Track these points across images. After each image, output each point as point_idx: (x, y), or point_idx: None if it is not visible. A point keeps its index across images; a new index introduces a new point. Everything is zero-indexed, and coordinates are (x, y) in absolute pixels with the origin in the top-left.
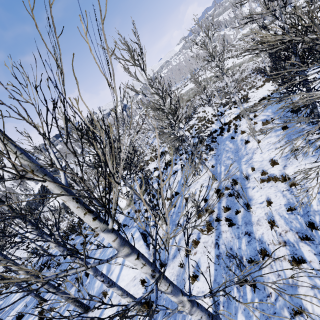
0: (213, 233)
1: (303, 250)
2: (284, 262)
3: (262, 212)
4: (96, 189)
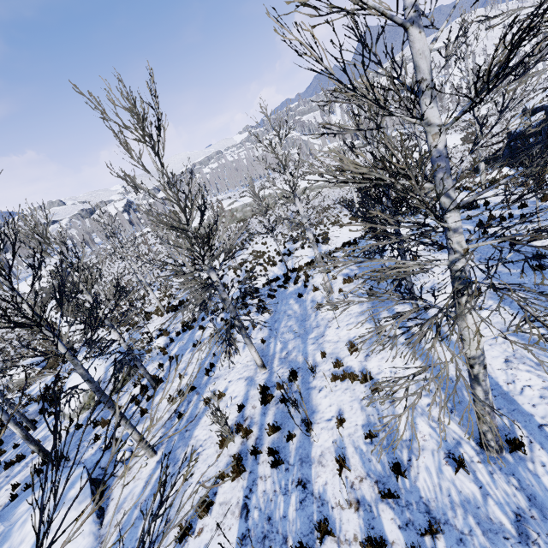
0: (243, 481)
1: (383, 518)
2: (355, 547)
3: (329, 439)
4: (16, 363)
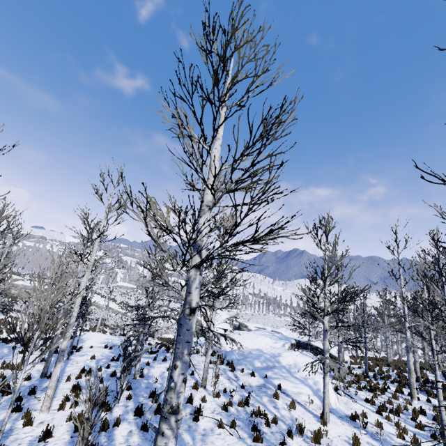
0: None
1: None
2: None
3: None
4: None
